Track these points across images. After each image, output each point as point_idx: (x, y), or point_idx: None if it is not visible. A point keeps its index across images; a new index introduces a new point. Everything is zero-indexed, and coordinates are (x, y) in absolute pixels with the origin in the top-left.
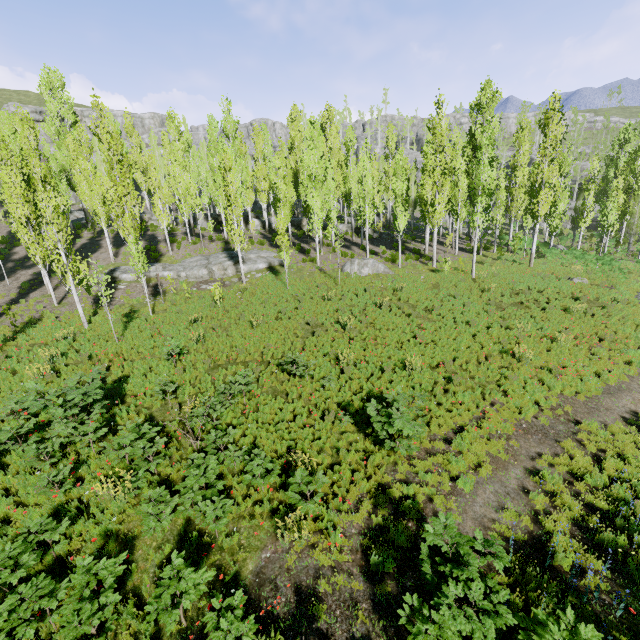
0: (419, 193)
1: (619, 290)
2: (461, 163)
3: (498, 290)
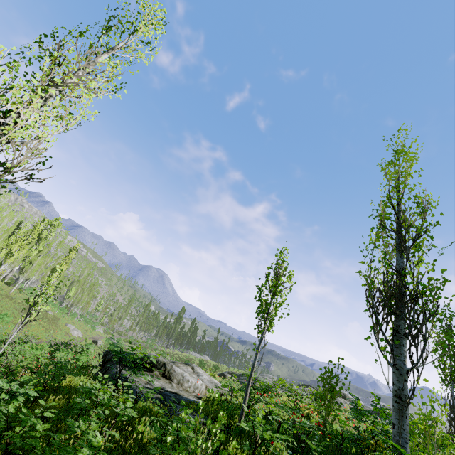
0: (4, 242)
1: (62, 320)
2: (34, 242)
3: (21, 304)
